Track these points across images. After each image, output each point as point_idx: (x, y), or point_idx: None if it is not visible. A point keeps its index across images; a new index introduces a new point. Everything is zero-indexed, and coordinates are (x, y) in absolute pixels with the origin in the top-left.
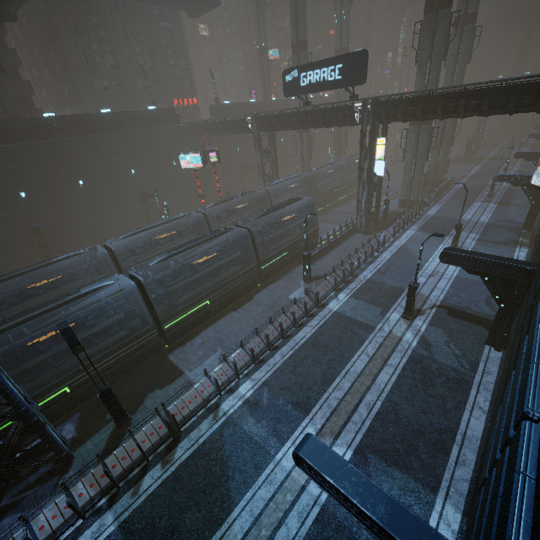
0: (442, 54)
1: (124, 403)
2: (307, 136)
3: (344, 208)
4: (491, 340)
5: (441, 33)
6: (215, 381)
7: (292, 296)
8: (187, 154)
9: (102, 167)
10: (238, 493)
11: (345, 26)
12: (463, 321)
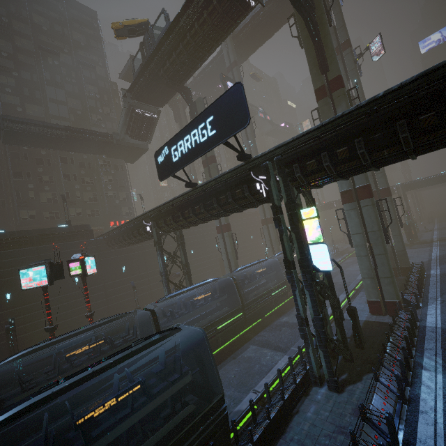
0: None
1: None
2: (229, 235)
3: (290, 317)
4: None
5: (343, 108)
6: None
7: None
8: (30, 268)
9: None
10: None
11: (253, 150)
12: None
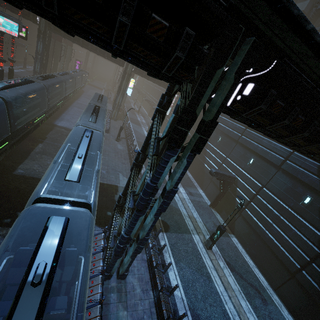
0: None
1: (108, 206)
2: (60, 45)
3: (82, 102)
4: None
5: None
6: None
7: (119, 147)
8: (1, 16)
9: None
10: (177, 206)
11: None
12: None
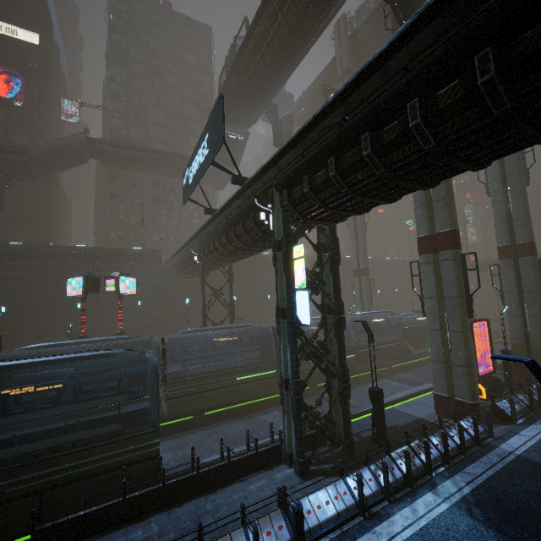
0: None
1: None
2: None
3: None
4: None
5: None
6: None
7: None
8: (74, 278)
9: (39, 295)
10: None
11: None
12: None
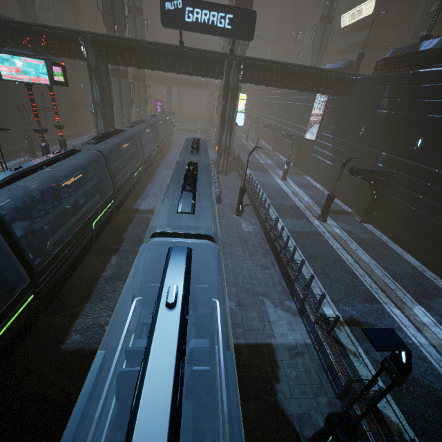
0: (247, 44)
1: None
2: (127, 83)
3: (172, 159)
4: (365, 219)
5: None
6: (338, 320)
7: (246, 229)
8: (16, 56)
9: None
10: None
11: None
12: (340, 215)
